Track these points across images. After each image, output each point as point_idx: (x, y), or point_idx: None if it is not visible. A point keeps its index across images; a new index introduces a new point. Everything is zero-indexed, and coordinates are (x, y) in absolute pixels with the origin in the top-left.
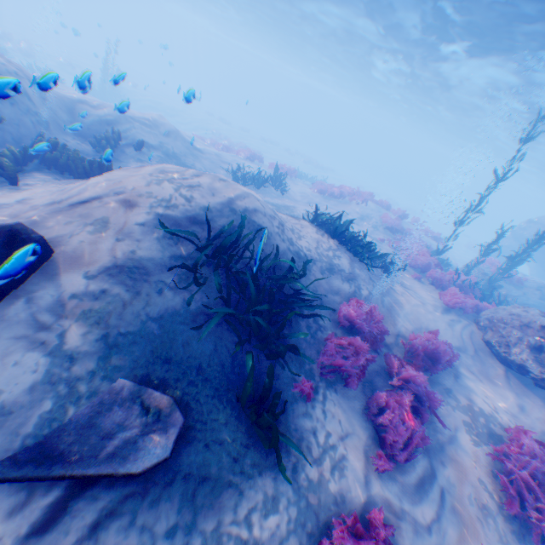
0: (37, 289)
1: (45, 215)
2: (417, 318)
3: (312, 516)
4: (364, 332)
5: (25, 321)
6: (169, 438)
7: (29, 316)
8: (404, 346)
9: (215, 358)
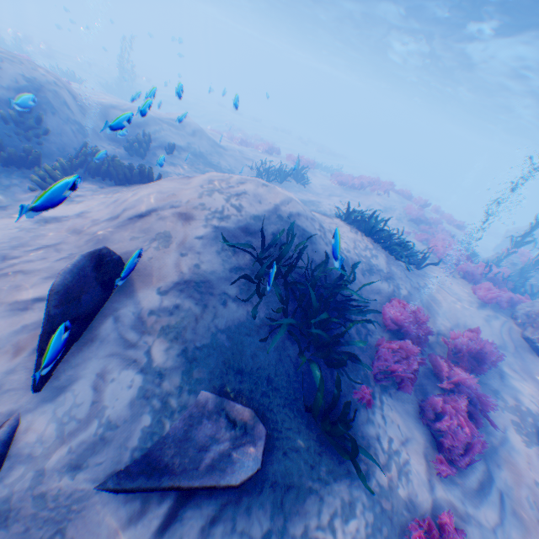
0: (119, 307)
1: (109, 230)
2: (455, 315)
3: (386, 521)
4: (409, 334)
5: (114, 339)
6: (258, 450)
7: (117, 334)
8: (447, 346)
9: (280, 367)
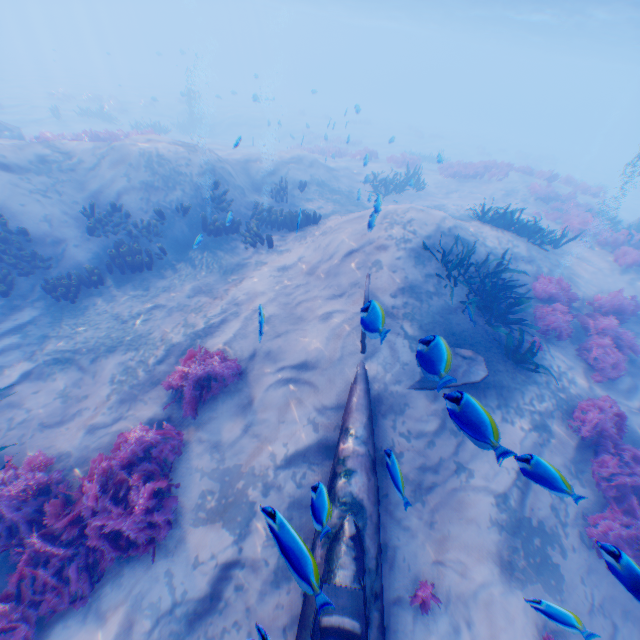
0: None
1: (335, 266)
2: (597, 284)
3: (562, 402)
4: (558, 302)
5: None
6: (482, 367)
7: None
8: (592, 308)
9: (475, 331)
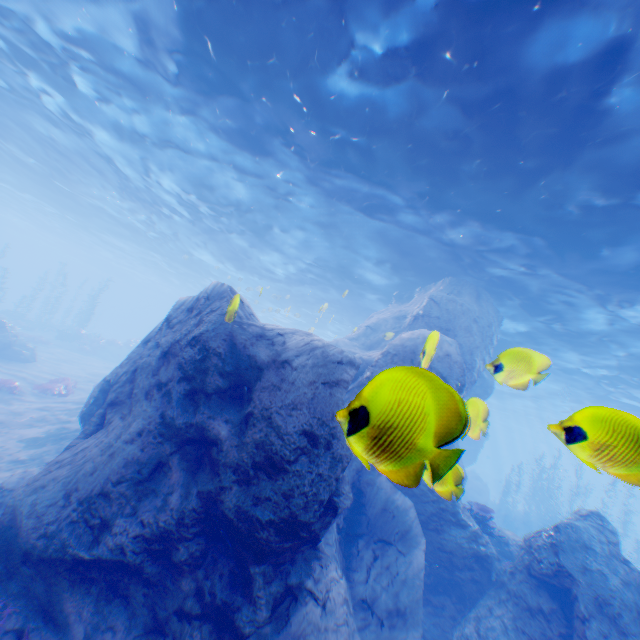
0: None
1: None
2: None
3: None
4: None
5: None
6: None
7: None
8: None
9: None
